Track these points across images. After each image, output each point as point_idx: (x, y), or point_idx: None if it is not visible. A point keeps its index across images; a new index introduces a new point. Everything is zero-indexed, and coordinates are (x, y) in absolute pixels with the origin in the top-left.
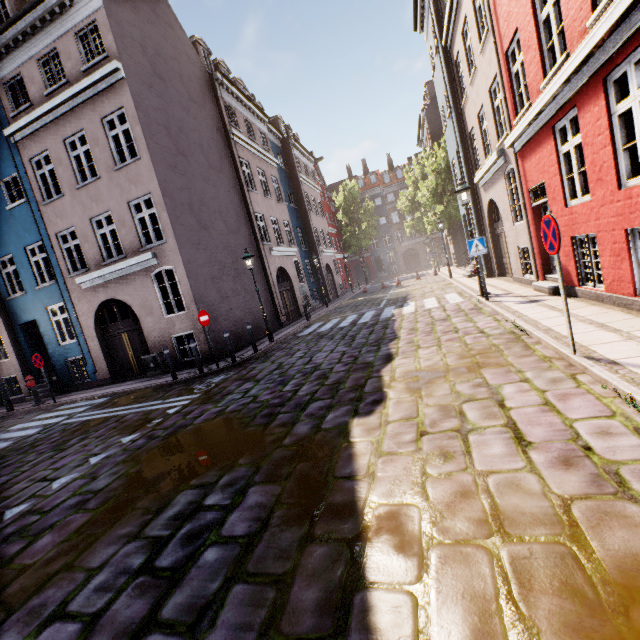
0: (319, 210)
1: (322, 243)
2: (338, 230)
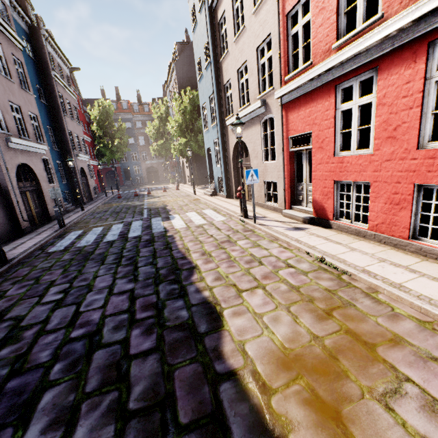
0: (74, 115)
1: (77, 147)
2: (92, 139)
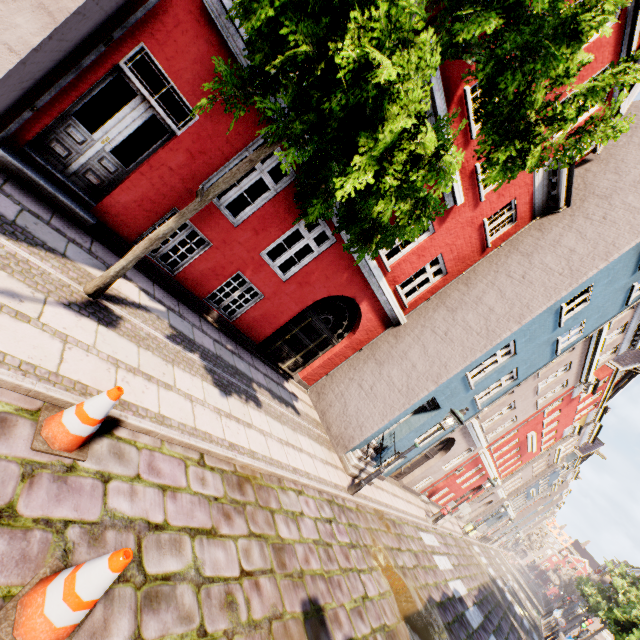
0: None
1: None
2: None
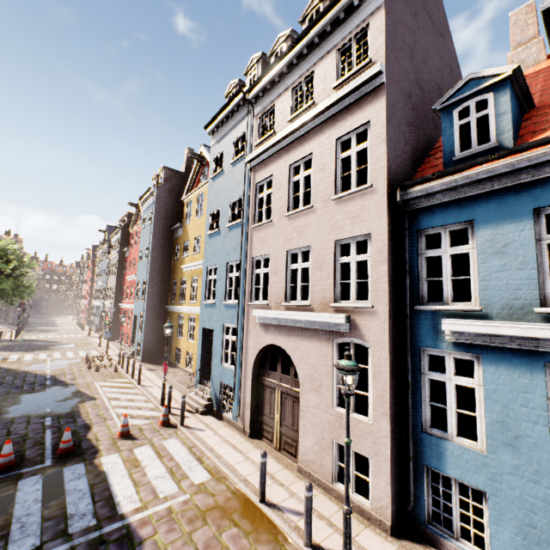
0: None
1: None
2: None
